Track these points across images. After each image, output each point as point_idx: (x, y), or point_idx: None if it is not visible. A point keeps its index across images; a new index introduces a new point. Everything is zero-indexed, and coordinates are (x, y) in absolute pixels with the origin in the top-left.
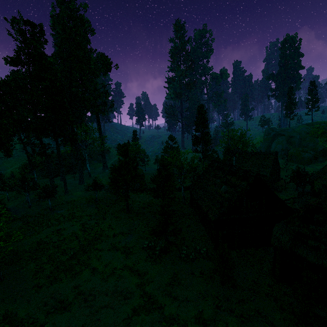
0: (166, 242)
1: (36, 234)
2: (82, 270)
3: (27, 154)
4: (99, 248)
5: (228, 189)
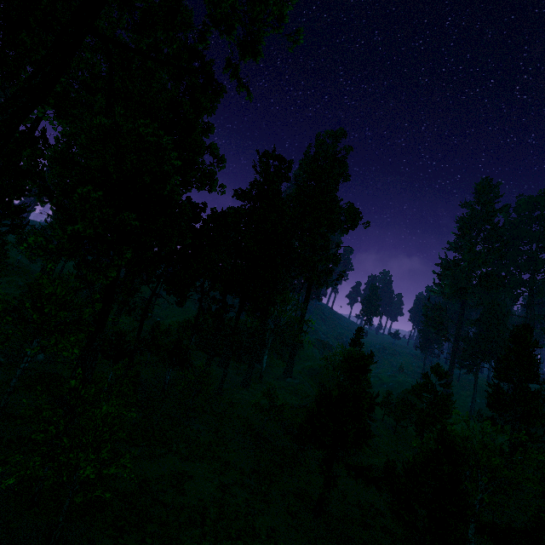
0: None
1: (146, 459)
2: None
3: (200, 309)
4: None
5: None
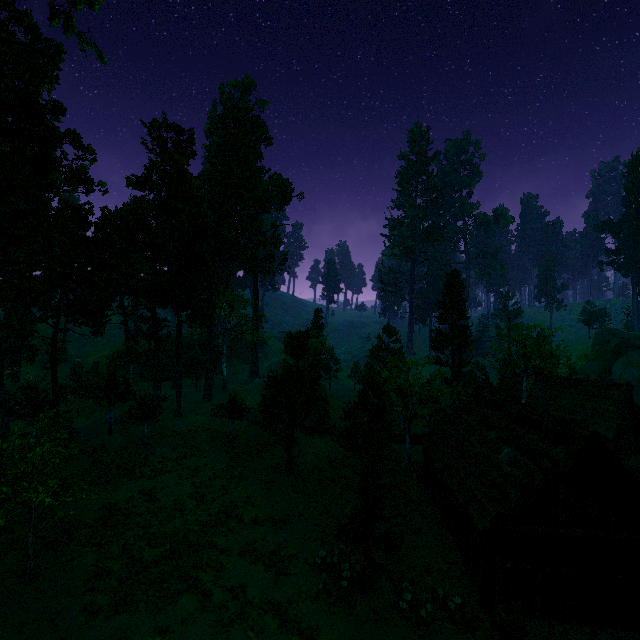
0: (367, 562)
1: (109, 491)
2: (180, 591)
3: (128, 333)
4: (222, 546)
5: (518, 459)
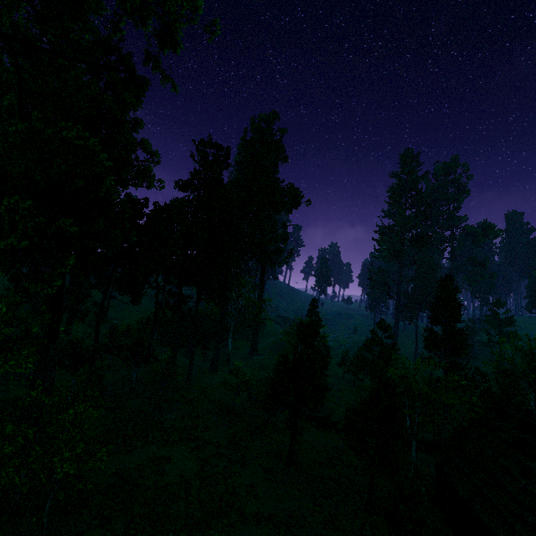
0: None
1: (124, 454)
2: None
3: (157, 304)
4: None
5: None
